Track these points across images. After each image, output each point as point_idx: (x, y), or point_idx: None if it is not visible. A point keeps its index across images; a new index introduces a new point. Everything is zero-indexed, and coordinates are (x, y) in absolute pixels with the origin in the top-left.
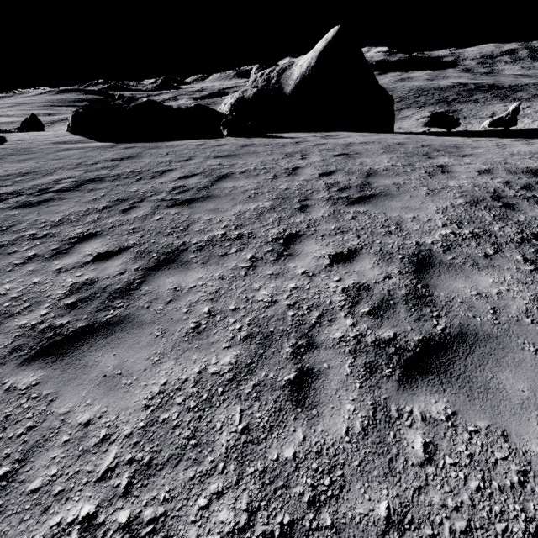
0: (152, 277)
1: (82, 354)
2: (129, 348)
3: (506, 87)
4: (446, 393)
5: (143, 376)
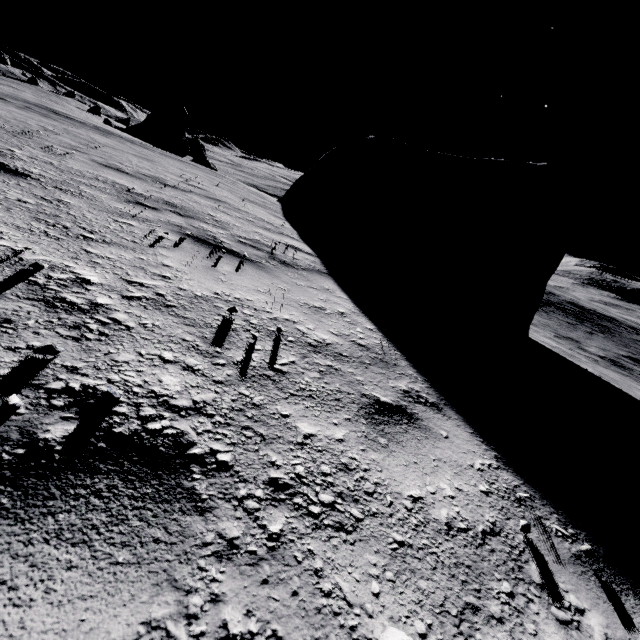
0: None
1: None
2: None
3: None
4: None
5: None
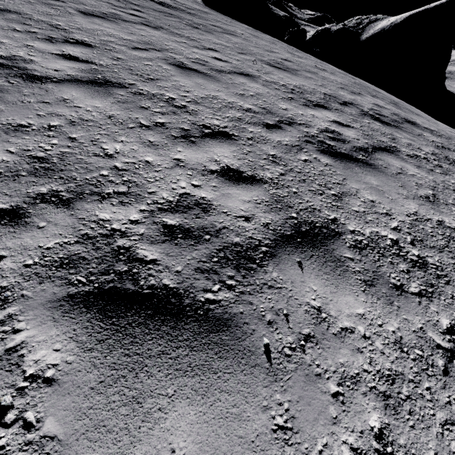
0: (140, 25)
1: (93, 18)
2: (107, 24)
3: None
4: (176, 70)
5: (102, 27)
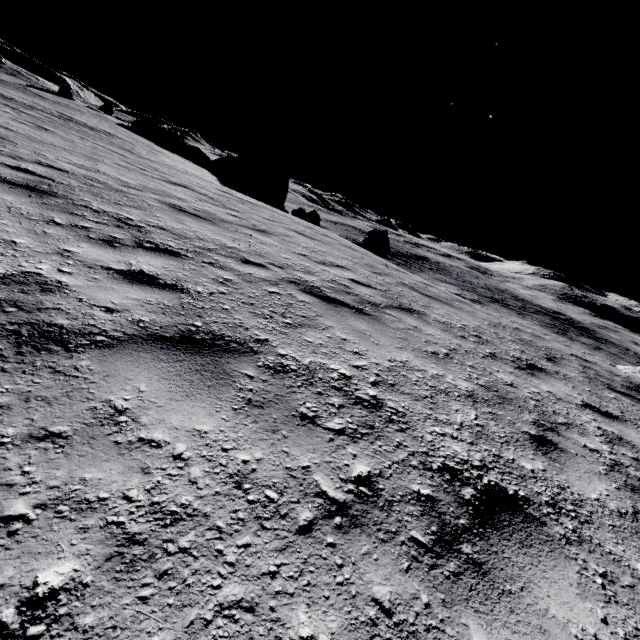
0: None
1: None
2: None
3: (595, 335)
4: None
5: None
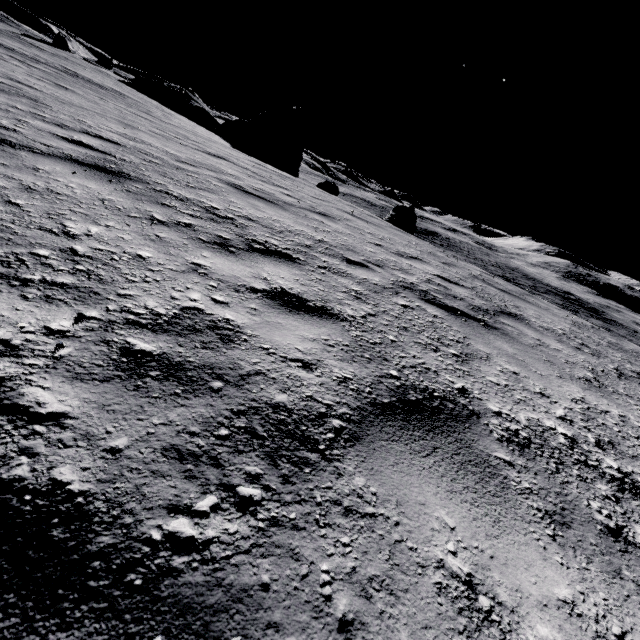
0: None
1: None
2: None
3: (604, 316)
4: None
5: None
